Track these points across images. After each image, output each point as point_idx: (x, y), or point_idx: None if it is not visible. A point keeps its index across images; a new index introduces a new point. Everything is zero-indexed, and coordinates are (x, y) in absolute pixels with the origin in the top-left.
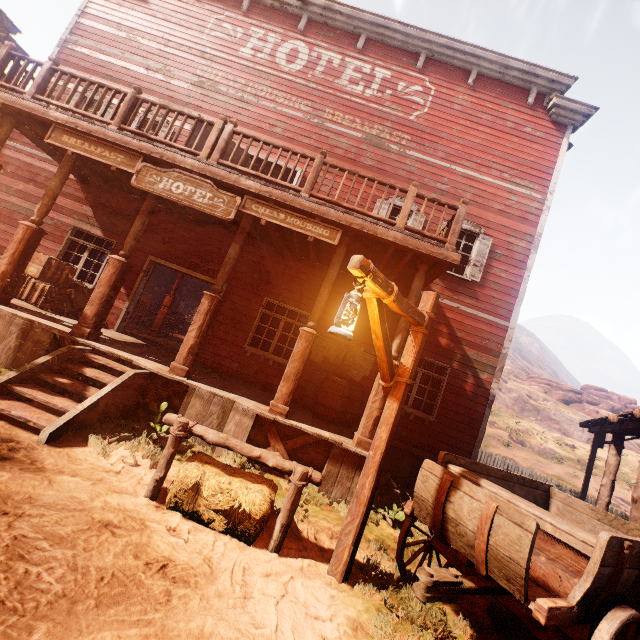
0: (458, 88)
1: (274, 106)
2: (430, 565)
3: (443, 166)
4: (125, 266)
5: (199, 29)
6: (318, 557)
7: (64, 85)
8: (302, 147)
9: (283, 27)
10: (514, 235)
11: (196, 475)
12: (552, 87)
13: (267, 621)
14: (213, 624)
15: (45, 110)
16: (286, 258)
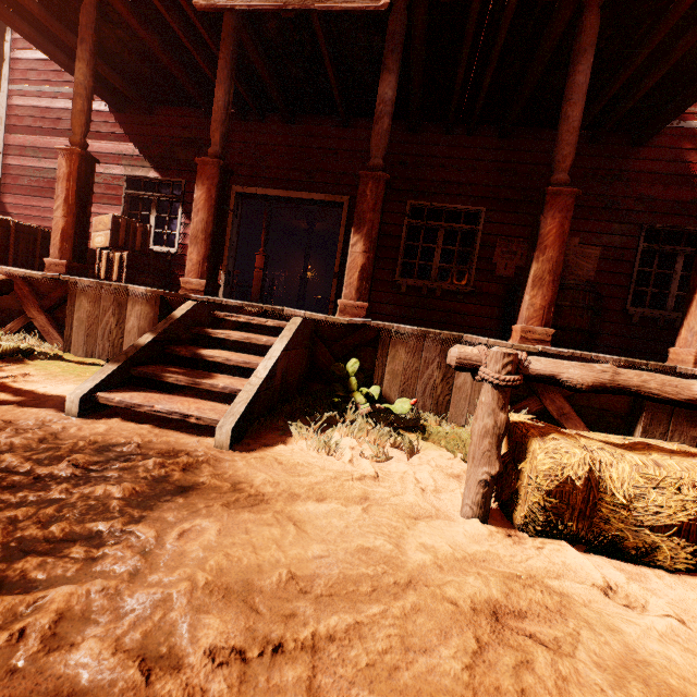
0: None
1: None
2: None
3: None
4: (222, 171)
5: None
6: None
7: None
8: None
9: None
10: None
11: (580, 460)
12: None
13: None
14: None
15: None
16: (425, 133)
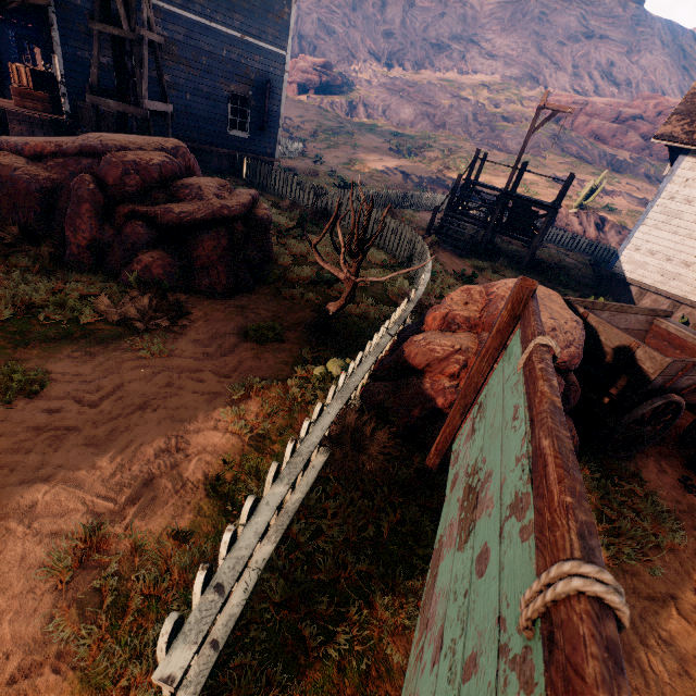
0: None
1: None
2: None
3: None
4: None
5: None
6: None
7: None
8: None
9: None
10: None
11: None
12: None
13: None
14: None
15: None
16: None
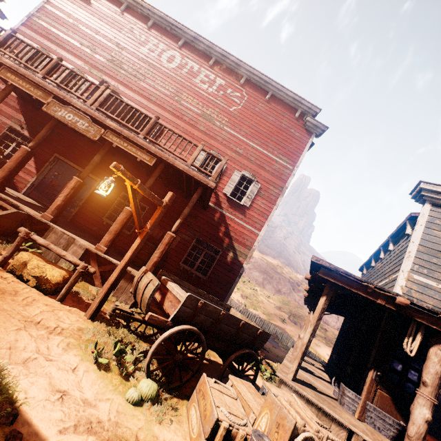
0: (260, 99)
1: (154, 84)
2: (146, 327)
3: (243, 140)
4: (30, 153)
5: (119, 30)
6: (85, 311)
7: (16, 45)
8: (165, 111)
9: (169, 42)
10: (273, 185)
11: (27, 258)
12: (308, 111)
13: (32, 312)
14: (2, 303)
15: (0, 56)
16: (141, 172)
